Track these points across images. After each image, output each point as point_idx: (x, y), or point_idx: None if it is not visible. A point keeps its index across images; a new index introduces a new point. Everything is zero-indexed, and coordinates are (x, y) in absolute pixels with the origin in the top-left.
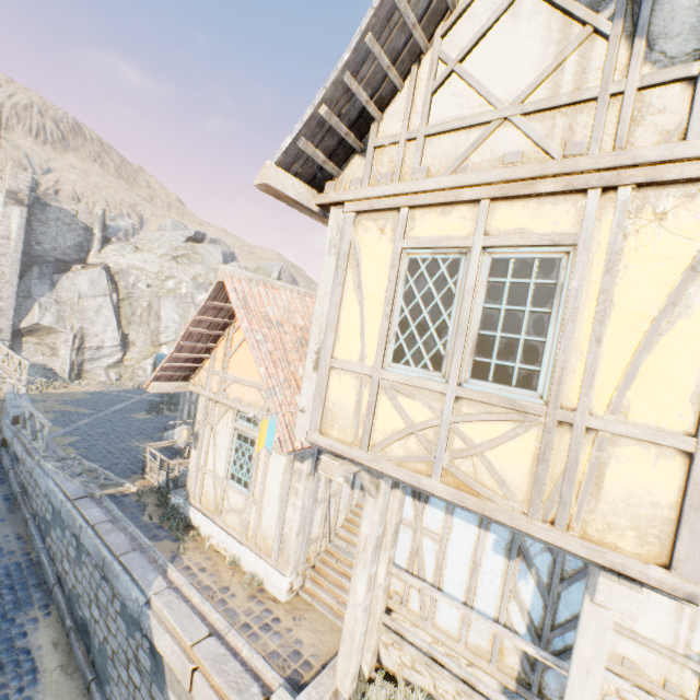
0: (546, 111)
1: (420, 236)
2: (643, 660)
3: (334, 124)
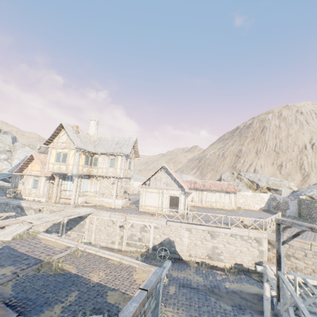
0: (66, 143)
1: (58, 151)
2: (92, 194)
3: (49, 141)
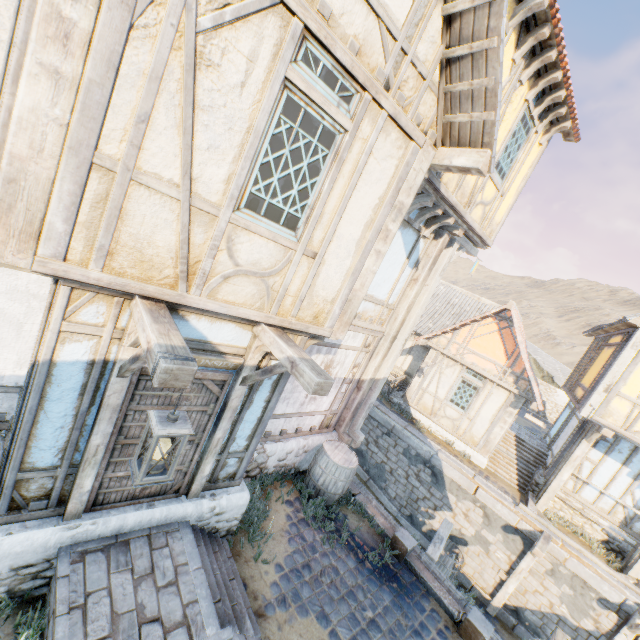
0: None
1: None
2: None
3: None
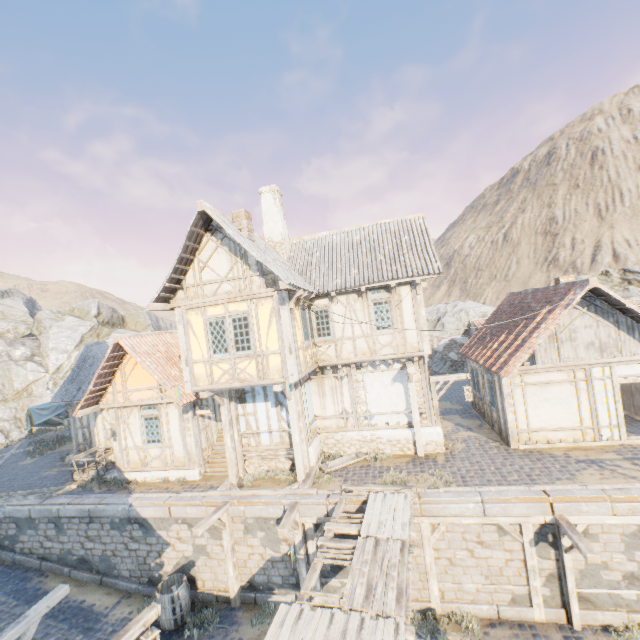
0: (233, 280)
1: (211, 315)
2: (331, 423)
3: (171, 287)
